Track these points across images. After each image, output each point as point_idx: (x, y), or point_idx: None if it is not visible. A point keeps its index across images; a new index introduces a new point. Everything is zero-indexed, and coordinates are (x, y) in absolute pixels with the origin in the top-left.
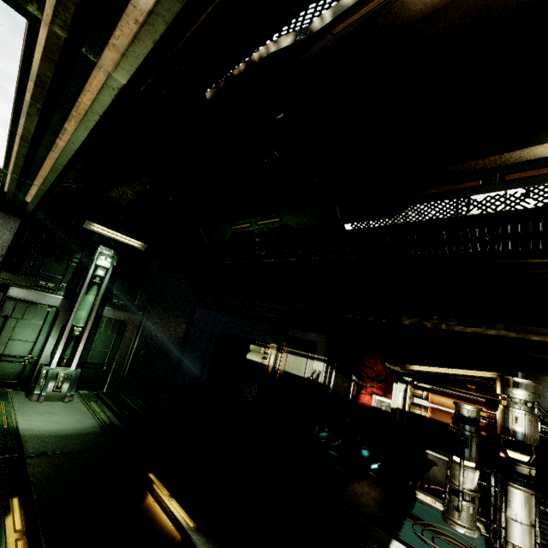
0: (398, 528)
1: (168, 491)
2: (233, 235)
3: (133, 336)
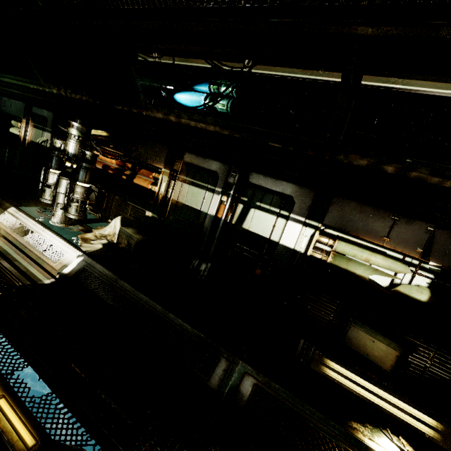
0: (28, 206)
1: None
2: None
3: None
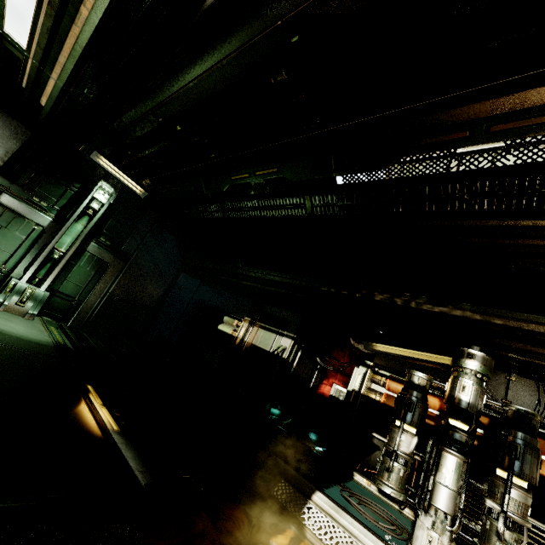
0: (325, 487)
1: (101, 401)
2: (231, 187)
3: (111, 280)
